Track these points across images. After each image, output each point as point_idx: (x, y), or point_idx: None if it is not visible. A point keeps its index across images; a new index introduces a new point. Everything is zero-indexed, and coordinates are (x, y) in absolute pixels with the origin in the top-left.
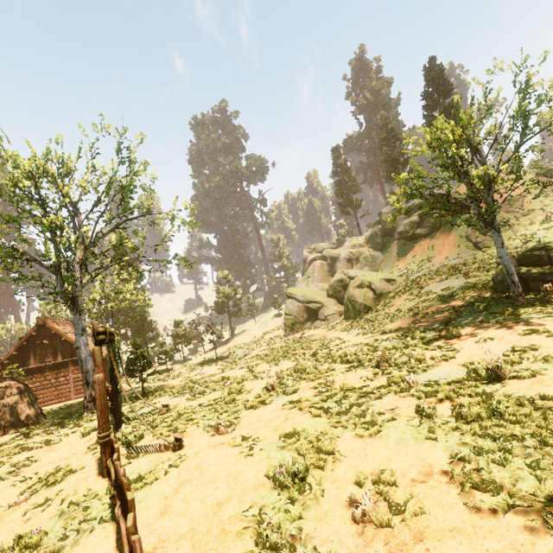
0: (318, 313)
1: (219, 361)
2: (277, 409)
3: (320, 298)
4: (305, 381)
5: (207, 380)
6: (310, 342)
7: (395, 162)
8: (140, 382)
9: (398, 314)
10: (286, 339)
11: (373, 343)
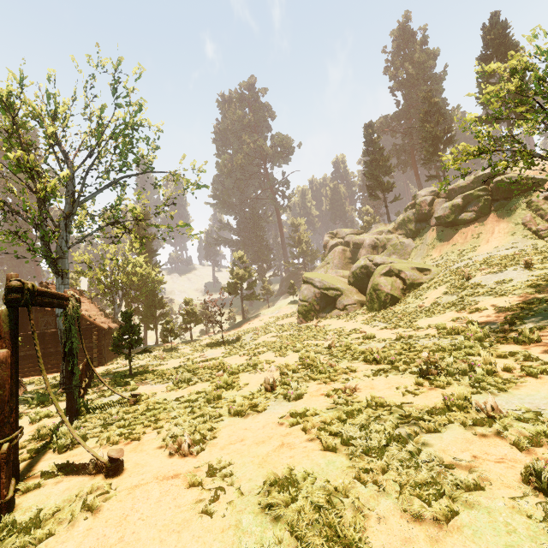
0: (336, 301)
1: (224, 344)
2: (272, 422)
3: (339, 285)
4: (315, 382)
5: (200, 366)
6: (325, 332)
7: (436, 141)
8: (141, 358)
9: (435, 307)
10: (298, 326)
11: (406, 340)
